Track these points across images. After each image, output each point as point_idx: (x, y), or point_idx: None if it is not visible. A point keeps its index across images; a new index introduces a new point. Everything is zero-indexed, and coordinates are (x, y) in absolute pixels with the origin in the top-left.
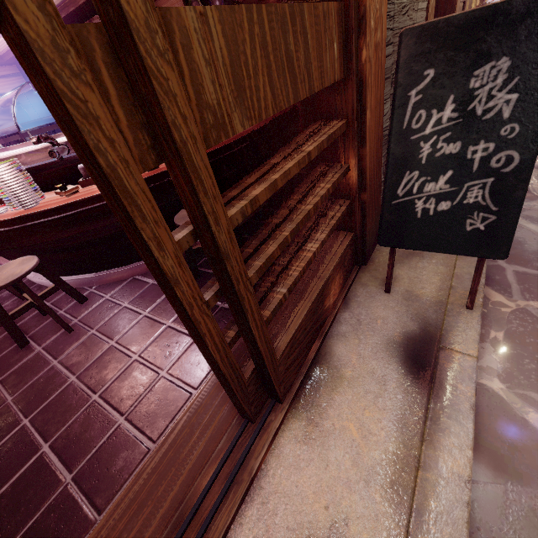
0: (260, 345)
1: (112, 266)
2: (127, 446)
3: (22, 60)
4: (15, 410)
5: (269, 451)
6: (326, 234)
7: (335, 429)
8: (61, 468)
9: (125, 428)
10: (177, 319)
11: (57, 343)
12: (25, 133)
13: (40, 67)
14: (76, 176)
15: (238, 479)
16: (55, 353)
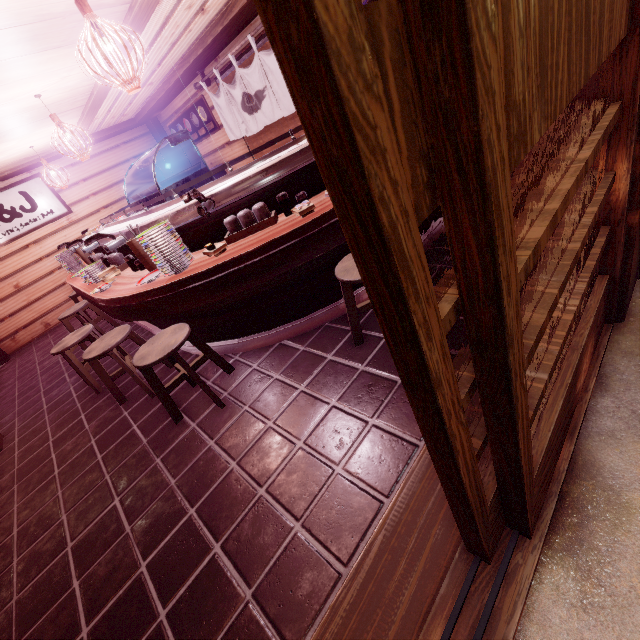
0: (522, 464)
1: (256, 330)
2: (310, 564)
3: (295, 79)
4: (180, 496)
5: (523, 613)
6: (586, 284)
7: (639, 596)
8: (238, 579)
9: (304, 538)
10: (343, 398)
11: (210, 420)
12: (164, 192)
13: (330, 82)
14: (221, 232)
15: None
16: (210, 431)
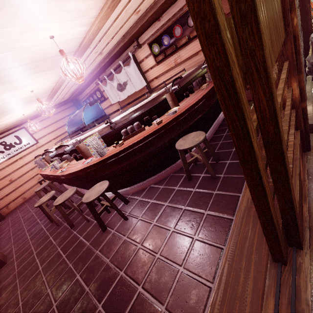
0: (294, 202)
1: (138, 181)
2: (193, 286)
3: (204, 41)
4: (113, 267)
5: (311, 287)
6: (294, 130)
7: None
8: (155, 302)
9: (186, 274)
10: (188, 204)
11: (122, 227)
12: (87, 126)
13: (220, 39)
14: (119, 137)
15: (298, 309)
16: (123, 232)
